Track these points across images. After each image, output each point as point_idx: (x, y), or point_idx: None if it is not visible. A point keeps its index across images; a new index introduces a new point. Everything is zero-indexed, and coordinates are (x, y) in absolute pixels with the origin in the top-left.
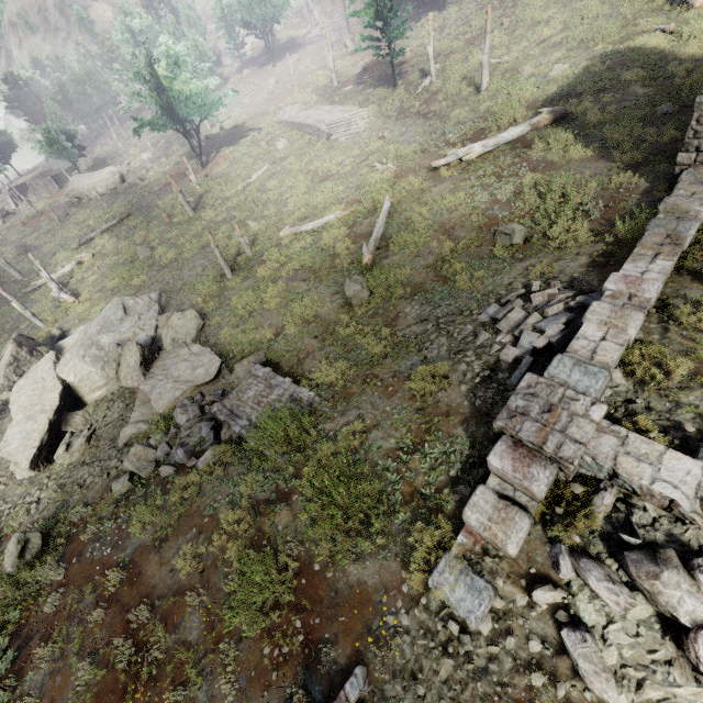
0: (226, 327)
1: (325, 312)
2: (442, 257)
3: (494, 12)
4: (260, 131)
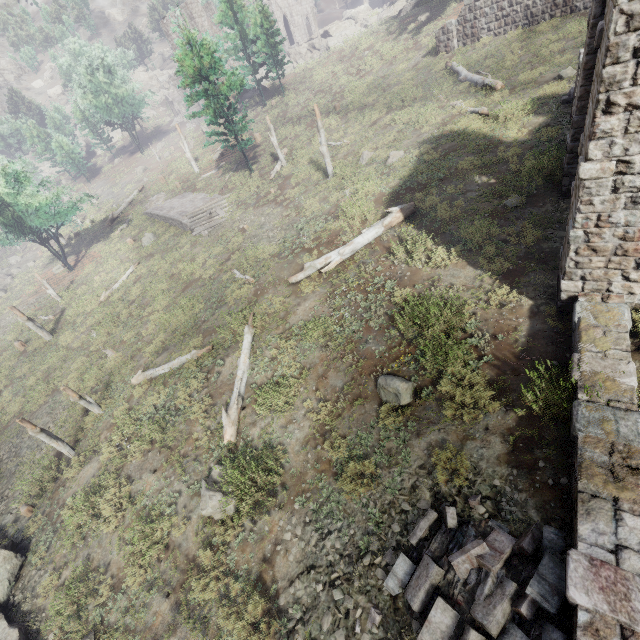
0: (50, 571)
1: (181, 536)
2: (320, 424)
3: (326, 97)
4: (129, 223)
